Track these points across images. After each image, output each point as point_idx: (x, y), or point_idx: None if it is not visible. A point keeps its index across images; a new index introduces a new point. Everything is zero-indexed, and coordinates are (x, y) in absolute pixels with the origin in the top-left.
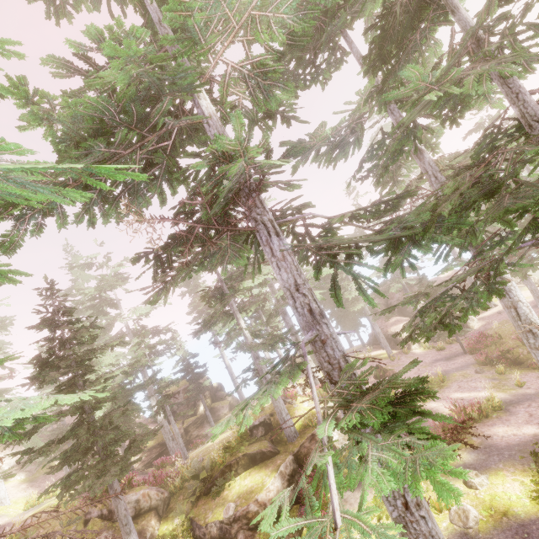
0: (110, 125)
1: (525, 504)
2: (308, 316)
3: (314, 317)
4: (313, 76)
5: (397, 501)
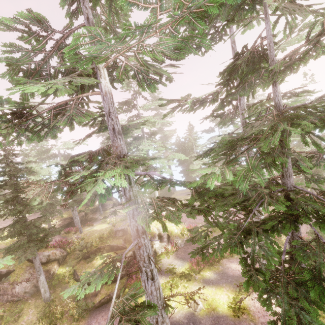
0: (42, 65)
1: (224, 307)
2: (135, 232)
3: (138, 234)
4: (198, 46)
5: (154, 319)
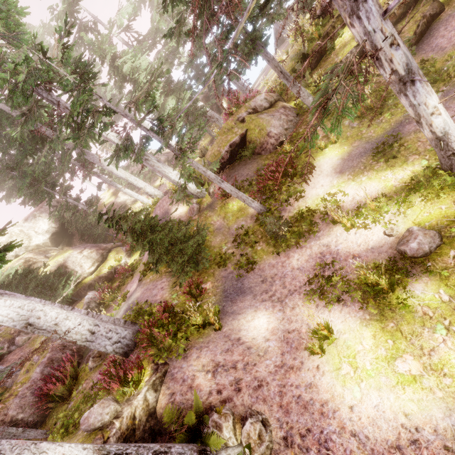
0: None
1: None
2: None
3: None
4: None
5: None
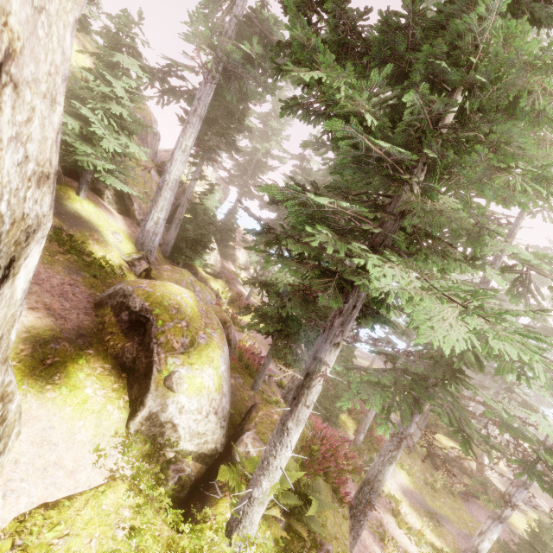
0: None
1: None
2: None
3: None
4: None
5: None
